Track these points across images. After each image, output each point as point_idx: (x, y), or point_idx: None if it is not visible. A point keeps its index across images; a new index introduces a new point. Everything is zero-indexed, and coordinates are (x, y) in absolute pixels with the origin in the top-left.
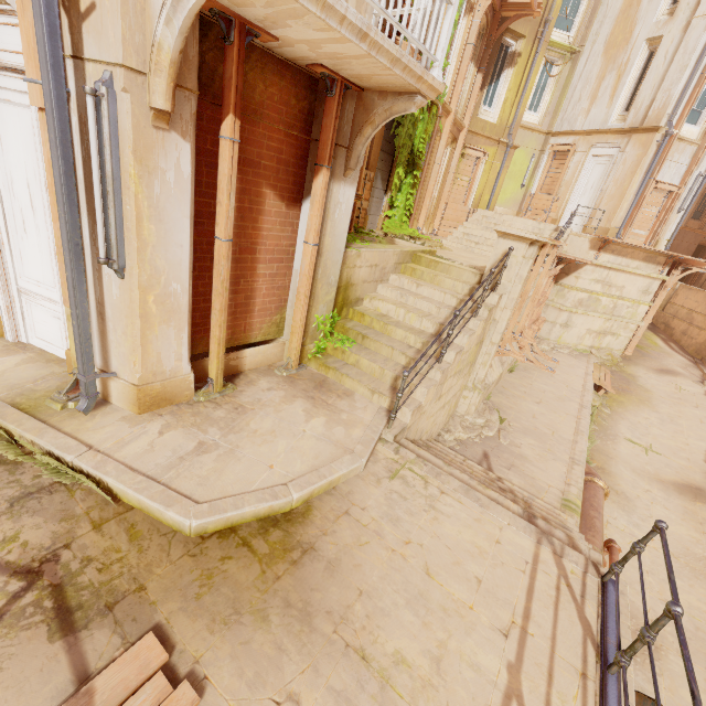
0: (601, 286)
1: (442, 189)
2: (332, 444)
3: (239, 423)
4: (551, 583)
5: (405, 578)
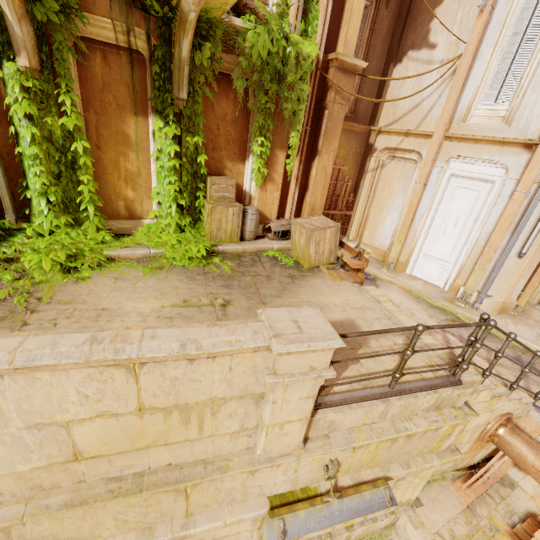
0: None
1: None
2: None
3: None
4: None
5: None
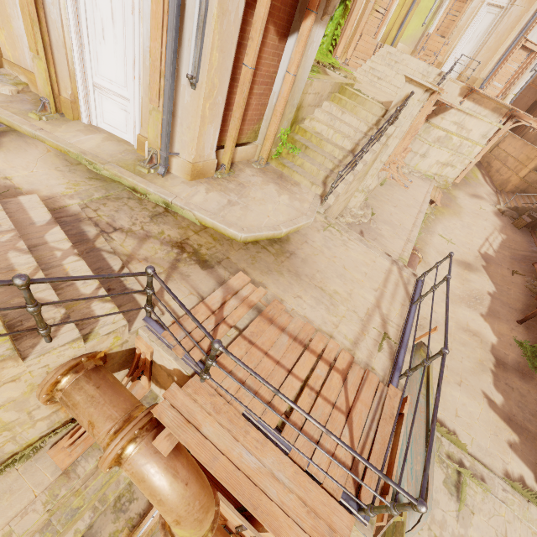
0: (457, 127)
1: (361, 19)
2: (295, 209)
3: (244, 192)
4: (395, 278)
5: (335, 269)
